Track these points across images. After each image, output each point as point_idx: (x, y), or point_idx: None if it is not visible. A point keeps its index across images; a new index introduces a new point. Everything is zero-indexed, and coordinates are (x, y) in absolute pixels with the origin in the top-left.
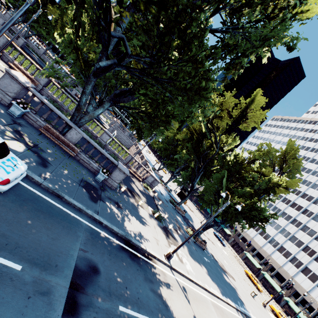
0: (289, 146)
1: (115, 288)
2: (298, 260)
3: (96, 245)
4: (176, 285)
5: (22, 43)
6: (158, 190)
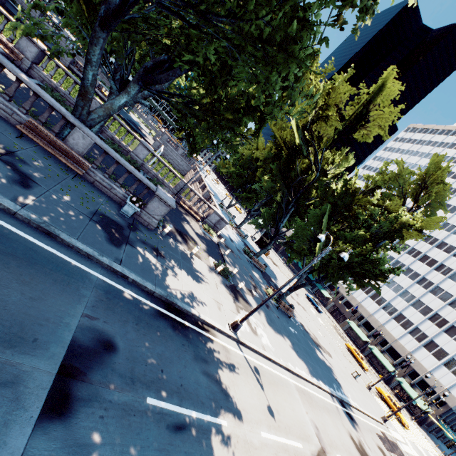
0: (433, 165)
1: (143, 372)
2: (421, 332)
3: (113, 310)
4: (244, 366)
5: None
6: (227, 235)
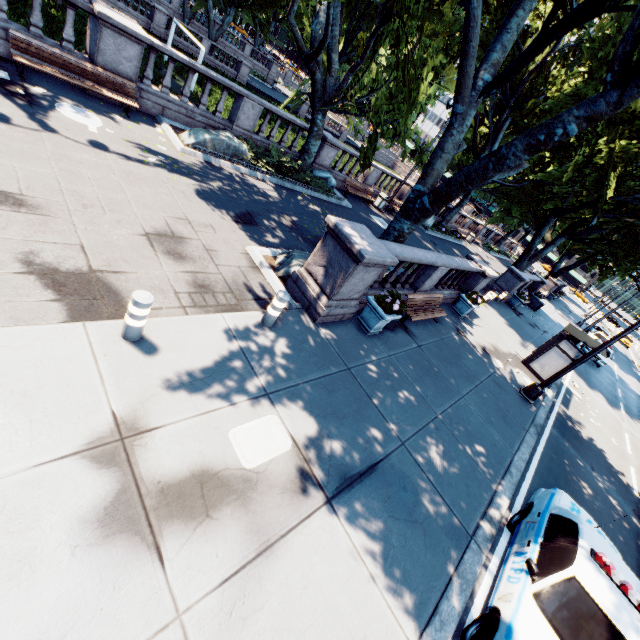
0: None
1: None
2: None
3: None
4: None
5: (246, 75)
6: None
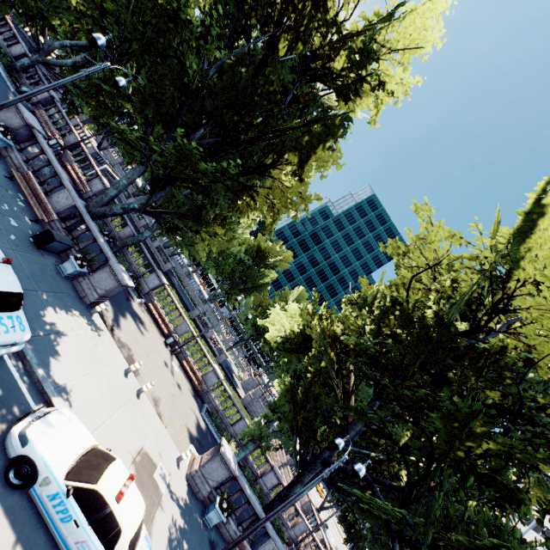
0: None
1: None
2: None
3: None
4: None
5: (169, 268)
6: None
